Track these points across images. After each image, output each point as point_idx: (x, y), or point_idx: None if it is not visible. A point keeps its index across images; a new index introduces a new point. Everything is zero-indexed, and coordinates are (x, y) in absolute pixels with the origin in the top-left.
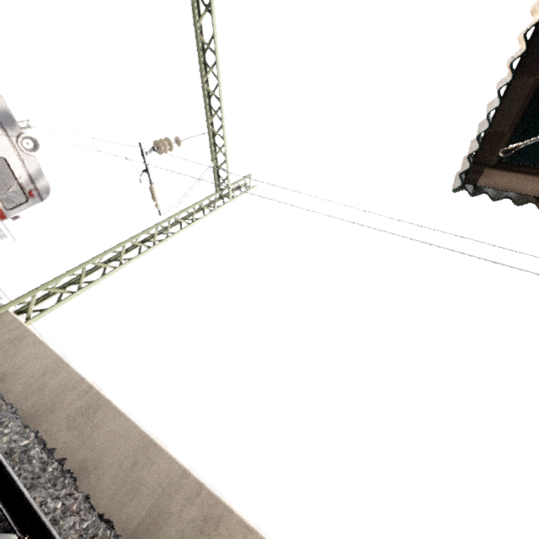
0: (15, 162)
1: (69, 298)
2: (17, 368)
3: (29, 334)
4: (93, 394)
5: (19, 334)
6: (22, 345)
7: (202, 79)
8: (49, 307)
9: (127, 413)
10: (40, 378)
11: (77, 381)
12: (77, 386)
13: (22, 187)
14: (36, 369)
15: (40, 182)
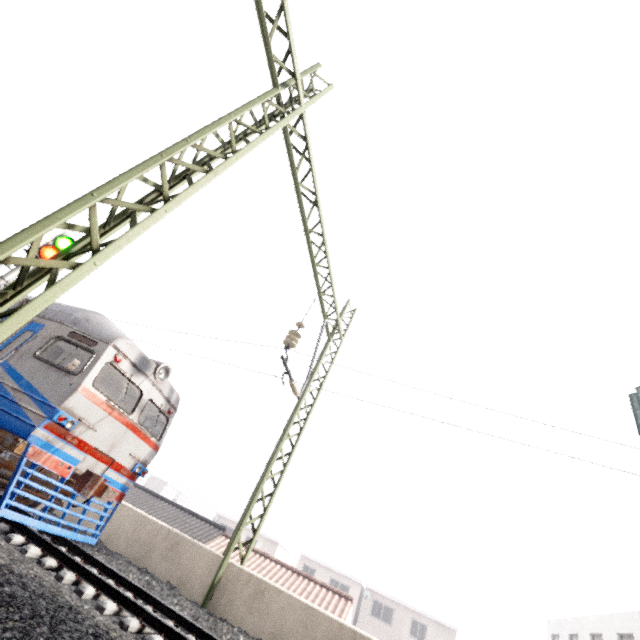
0: (156, 395)
1: (261, 523)
2: (279, 626)
3: (264, 585)
4: (359, 639)
5: (256, 587)
6: (266, 599)
7: (313, 261)
8: (252, 540)
9: (222, 515)
10: (306, 632)
11: (338, 627)
12: (341, 634)
13: (163, 412)
14: (296, 623)
15: (172, 397)
